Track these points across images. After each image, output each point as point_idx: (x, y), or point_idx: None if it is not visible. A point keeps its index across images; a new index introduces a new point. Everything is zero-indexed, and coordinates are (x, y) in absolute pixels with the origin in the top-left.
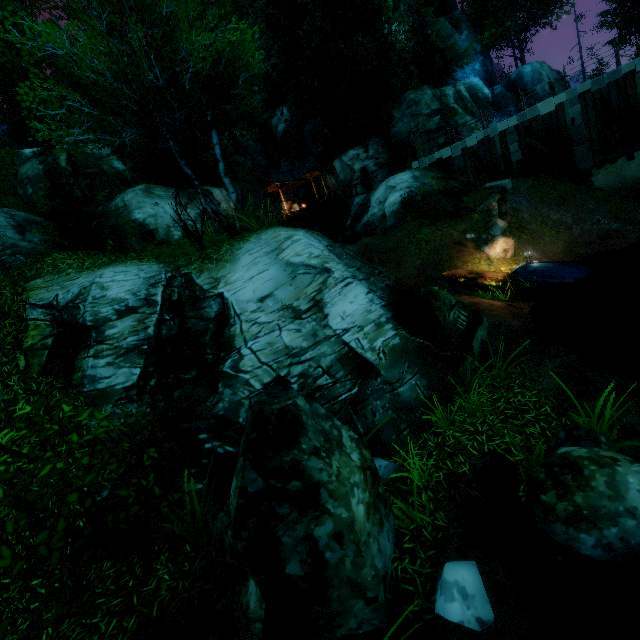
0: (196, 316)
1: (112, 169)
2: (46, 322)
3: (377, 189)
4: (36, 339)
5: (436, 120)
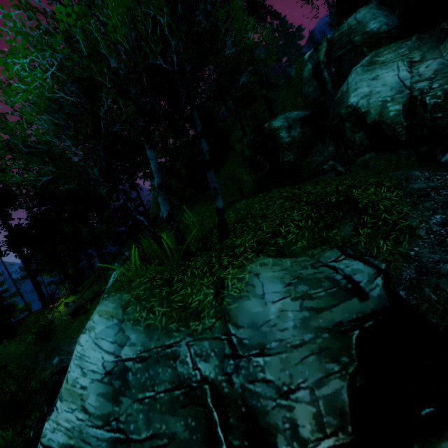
0: None
1: (365, 36)
2: None
3: None
4: None
5: None
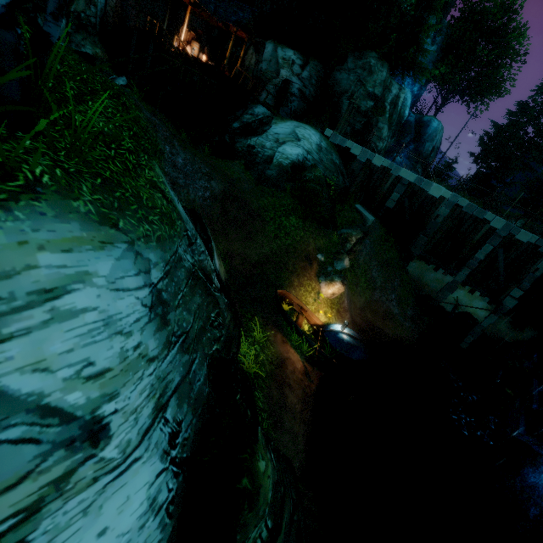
0: None
1: None
2: None
3: (284, 121)
4: None
5: (369, 104)
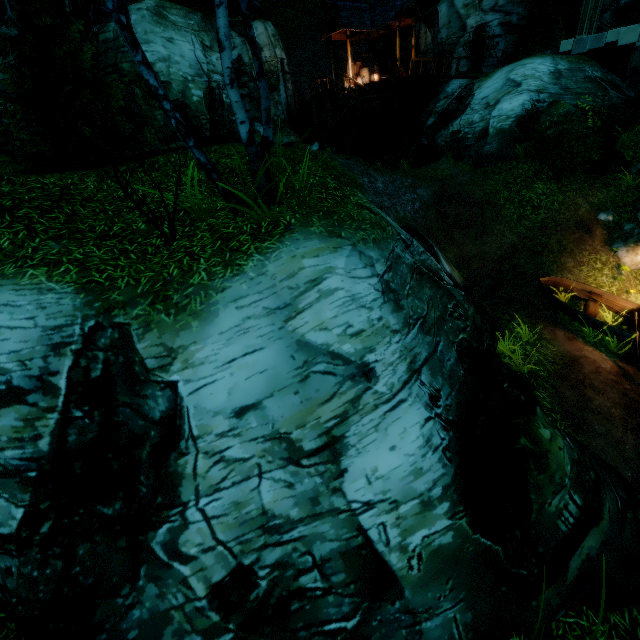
0: (132, 405)
1: None
2: None
3: (490, 77)
4: None
5: None
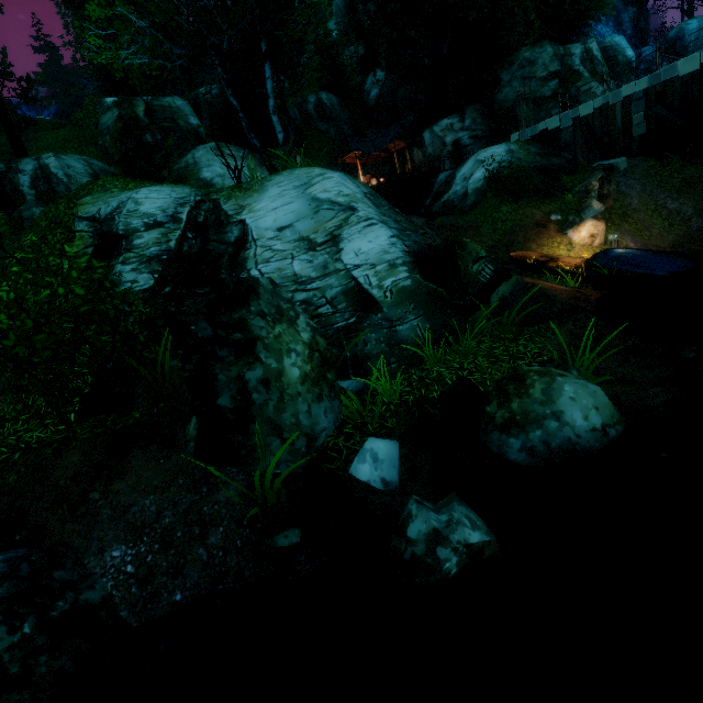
0: (218, 240)
1: (188, 125)
2: (89, 234)
3: (465, 164)
4: (80, 248)
5: (552, 85)
